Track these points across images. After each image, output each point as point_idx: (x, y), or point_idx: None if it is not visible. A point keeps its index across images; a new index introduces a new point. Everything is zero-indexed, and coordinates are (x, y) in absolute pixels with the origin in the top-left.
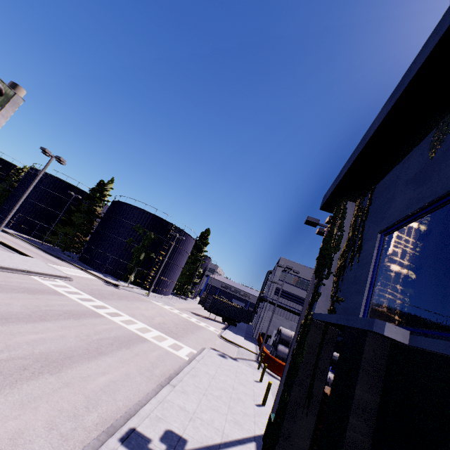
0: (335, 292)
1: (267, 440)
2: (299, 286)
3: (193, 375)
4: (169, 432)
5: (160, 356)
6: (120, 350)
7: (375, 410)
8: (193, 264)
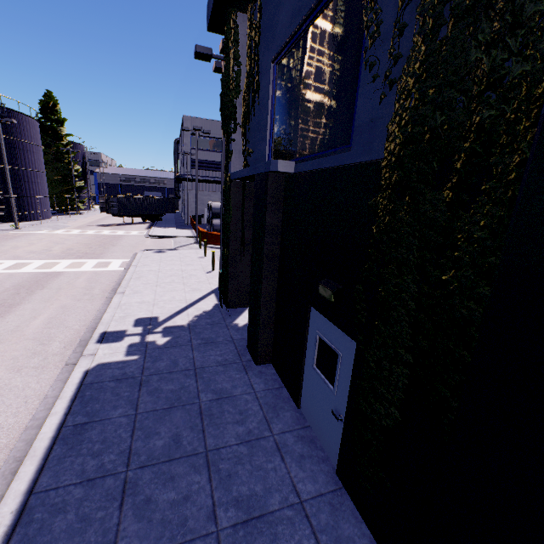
0: (245, 145)
1: (221, 286)
2: (217, 150)
3: (138, 278)
4: (139, 319)
5: (90, 279)
6: (34, 294)
7: (280, 227)
8: (59, 162)
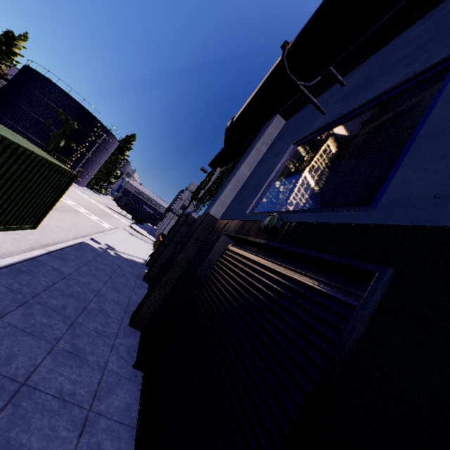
0: (195, 206)
1: (151, 255)
2: None
3: (115, 235)
4: (108, 244)
5: (93, 222)
6: (68, 212)
7: (184, 233)
8: (111, 164)
